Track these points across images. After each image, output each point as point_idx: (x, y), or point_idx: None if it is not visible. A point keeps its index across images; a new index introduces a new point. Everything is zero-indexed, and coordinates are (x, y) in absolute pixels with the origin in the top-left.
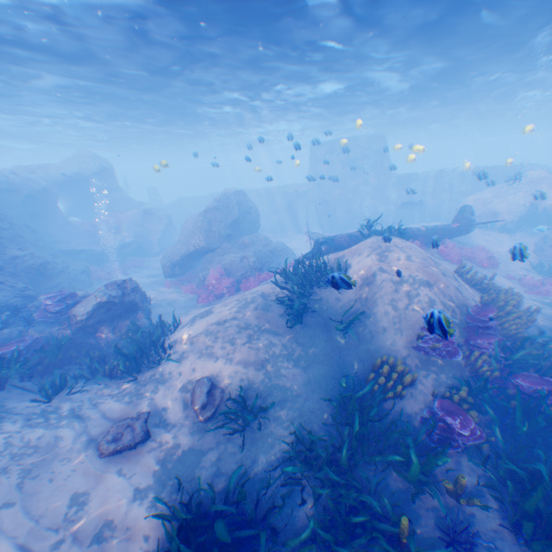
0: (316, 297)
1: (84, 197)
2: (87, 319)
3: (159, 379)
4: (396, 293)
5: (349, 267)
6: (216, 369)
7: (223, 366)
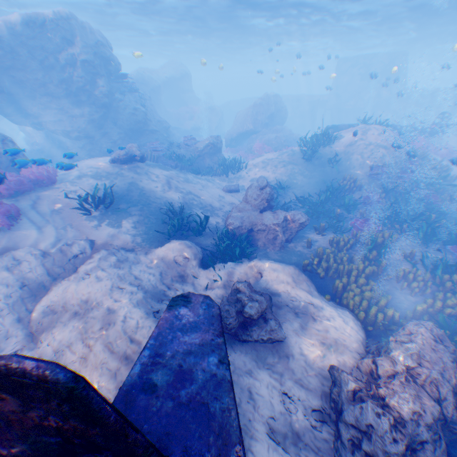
0: (320, 152)
1: (172, 94)
2: (202, 152)
3: (238, 177)
4: (365, 151)
5: (342, 137)
6: (266, 174)
7: (269, 173)
